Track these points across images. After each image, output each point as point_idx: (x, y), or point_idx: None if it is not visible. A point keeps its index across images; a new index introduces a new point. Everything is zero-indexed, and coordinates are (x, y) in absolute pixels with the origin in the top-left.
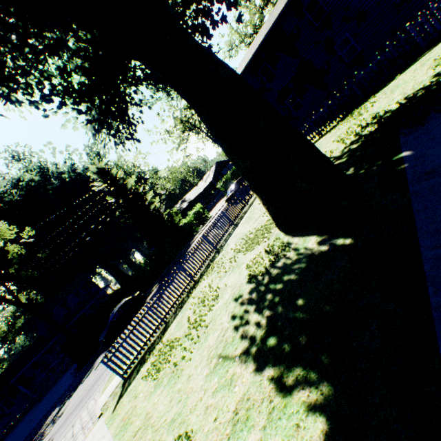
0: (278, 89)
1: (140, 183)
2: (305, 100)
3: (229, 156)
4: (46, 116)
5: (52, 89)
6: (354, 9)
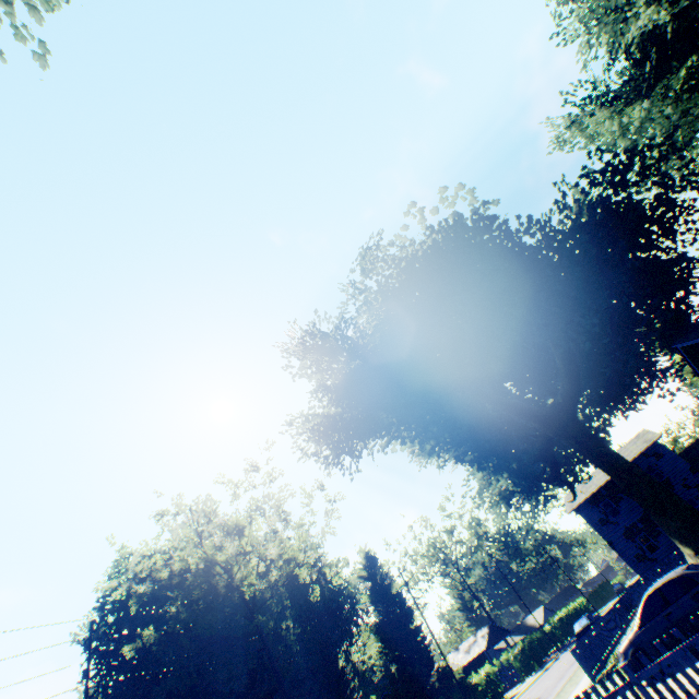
0: (624, 524)
1: (358, 613)
2: (660, 543)
3: (661, 519)
4: (493, 475)
5: (495, 464)
6: (691, 481)
